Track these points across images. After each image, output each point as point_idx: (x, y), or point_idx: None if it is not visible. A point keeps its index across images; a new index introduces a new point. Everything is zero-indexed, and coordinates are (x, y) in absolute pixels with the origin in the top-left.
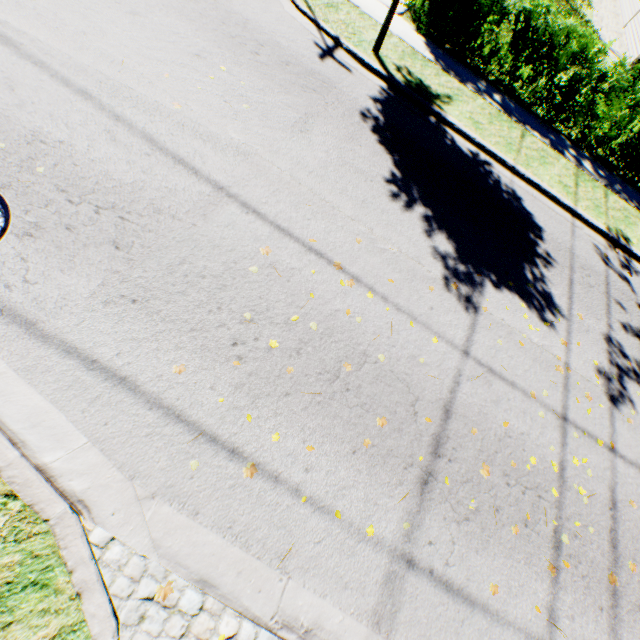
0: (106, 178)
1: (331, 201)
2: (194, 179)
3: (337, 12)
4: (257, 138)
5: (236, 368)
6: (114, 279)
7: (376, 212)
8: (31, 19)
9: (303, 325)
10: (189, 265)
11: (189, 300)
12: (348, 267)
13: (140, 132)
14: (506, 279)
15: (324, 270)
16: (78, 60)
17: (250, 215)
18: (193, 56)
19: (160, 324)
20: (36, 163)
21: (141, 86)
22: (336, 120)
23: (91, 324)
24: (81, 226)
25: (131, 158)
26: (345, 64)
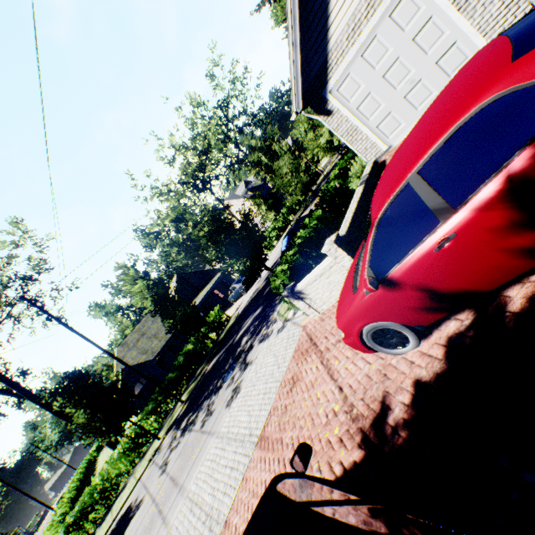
0: None
1: None
2: None
3: None
4: None
5: None
6: None
7: None
8: None
9: None
10: None
11: None
12: None
13: None
14: (126, 528)
15: None
16: None
17: None
18: None
19: None
20: None
21: None
22: None
23: None
24: None
25: None
26: None
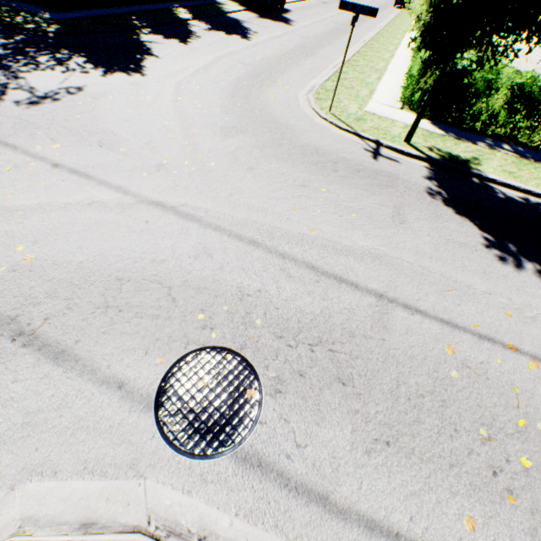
0: (301, 313)
1: (461, 280)
2: (358, 293)
3: (364, 122)
4: (376, 240)
5: (514, 506)
6: (358, 420)
7: (499, 279)
8: (198, 195)
9: (532, 429)
10: (403, 385)
11: (426, 427)
12: (520, 346)
13: (302, 262)
14: None
15: (504, 356)
16: (237, 217)
17: (415, 315)
18: (300, 187)
19: (421, 466)
20: (252, 316)
21: (283, 223)
22: (415, 205)
23: (369, 483)
24: (308, 369)
25: (308, 288)
26: (391, 157)
